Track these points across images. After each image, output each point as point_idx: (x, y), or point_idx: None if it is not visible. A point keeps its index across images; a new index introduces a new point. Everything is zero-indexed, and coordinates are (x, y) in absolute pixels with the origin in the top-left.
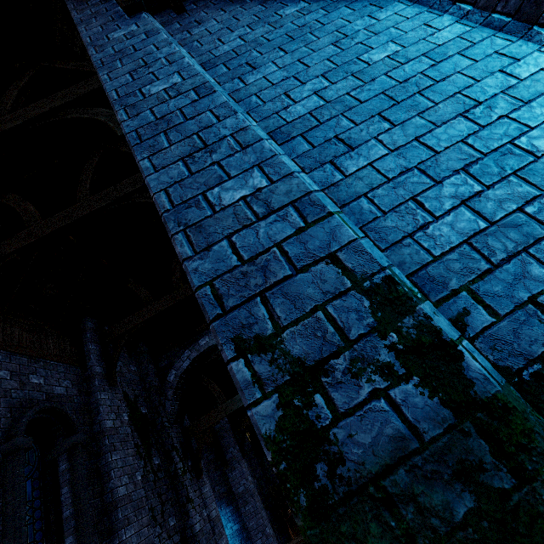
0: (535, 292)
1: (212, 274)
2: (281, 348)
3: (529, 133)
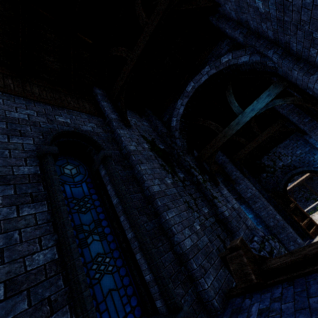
0: None
1: None
2: None
3: None
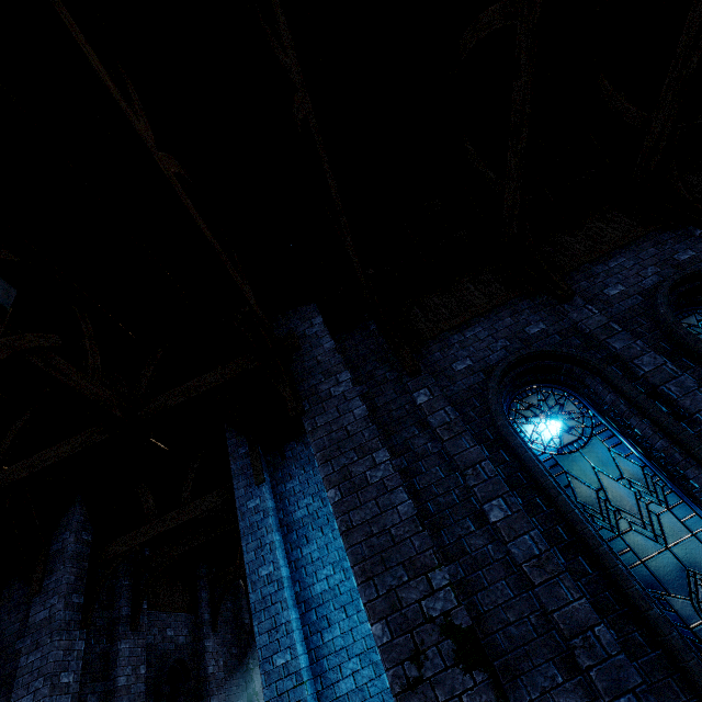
0: None
1: (269, 697)
2: None
3: None
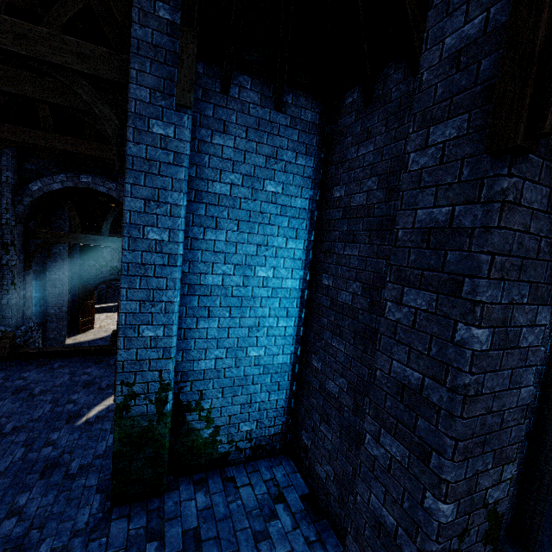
0: (204, 389)
1: (125, 359)
2: (132, 387)
3: (254, 347)
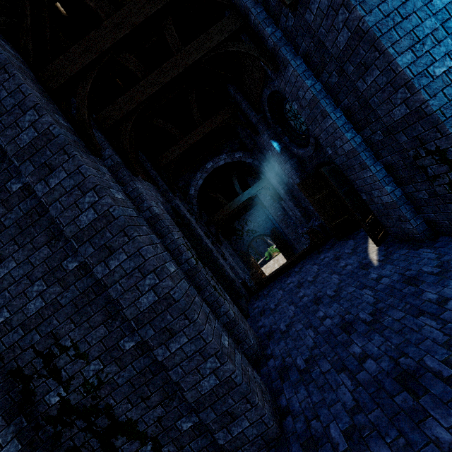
0: None
1: (439, 106)
2: None
3: None
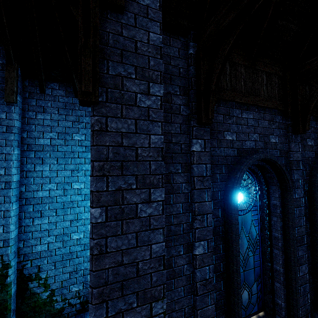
0: (41, 264)
1: None
2: None
3: (76, 233)
